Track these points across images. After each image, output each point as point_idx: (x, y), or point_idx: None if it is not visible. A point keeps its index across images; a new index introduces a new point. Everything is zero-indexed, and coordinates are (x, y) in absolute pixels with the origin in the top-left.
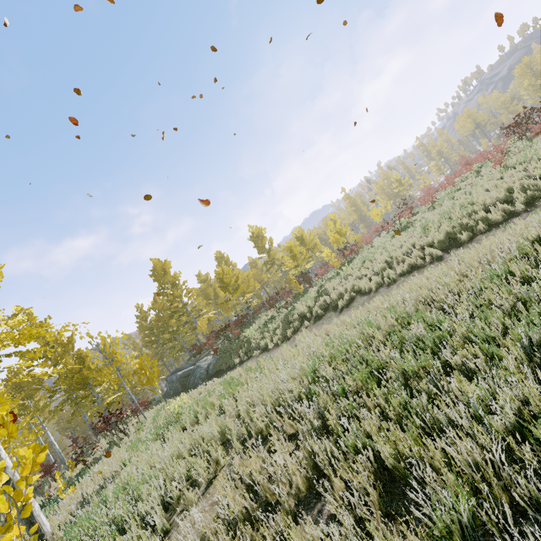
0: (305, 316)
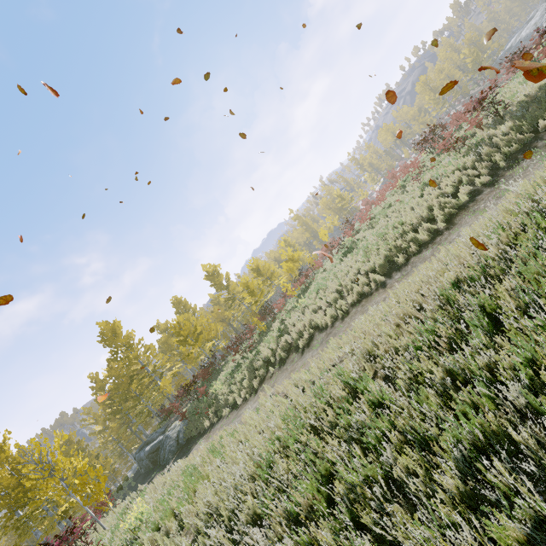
0: (270, 361)
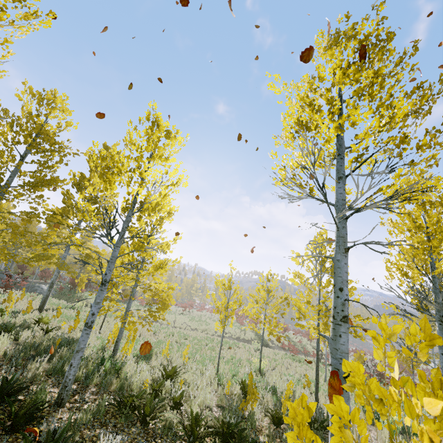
0: None
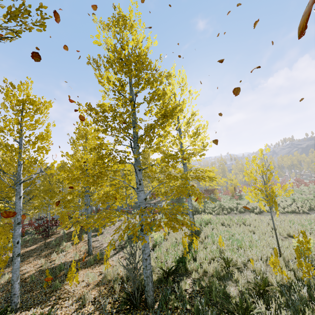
0: (231, 209)
